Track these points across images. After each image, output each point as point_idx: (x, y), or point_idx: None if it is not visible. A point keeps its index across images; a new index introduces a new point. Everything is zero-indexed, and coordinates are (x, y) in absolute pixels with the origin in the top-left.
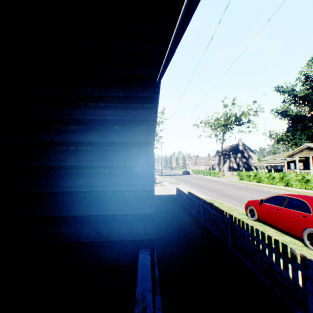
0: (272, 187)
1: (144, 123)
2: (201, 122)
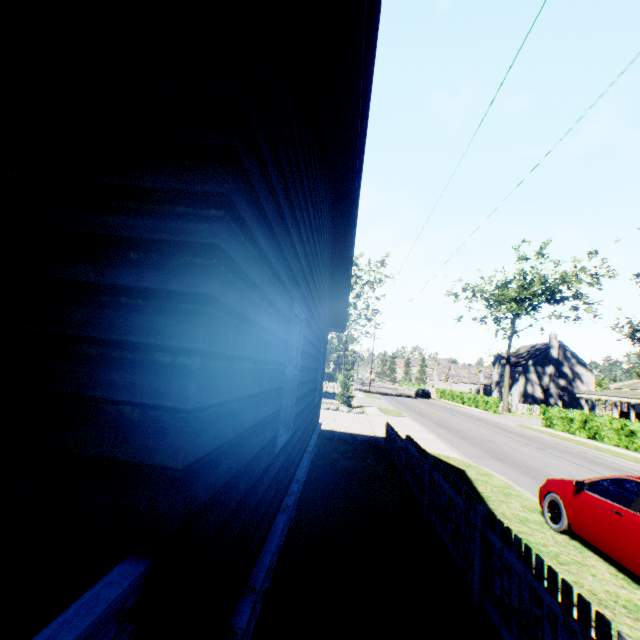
0: (627, 456)
1: (195, 252)
2: (465, 290)
